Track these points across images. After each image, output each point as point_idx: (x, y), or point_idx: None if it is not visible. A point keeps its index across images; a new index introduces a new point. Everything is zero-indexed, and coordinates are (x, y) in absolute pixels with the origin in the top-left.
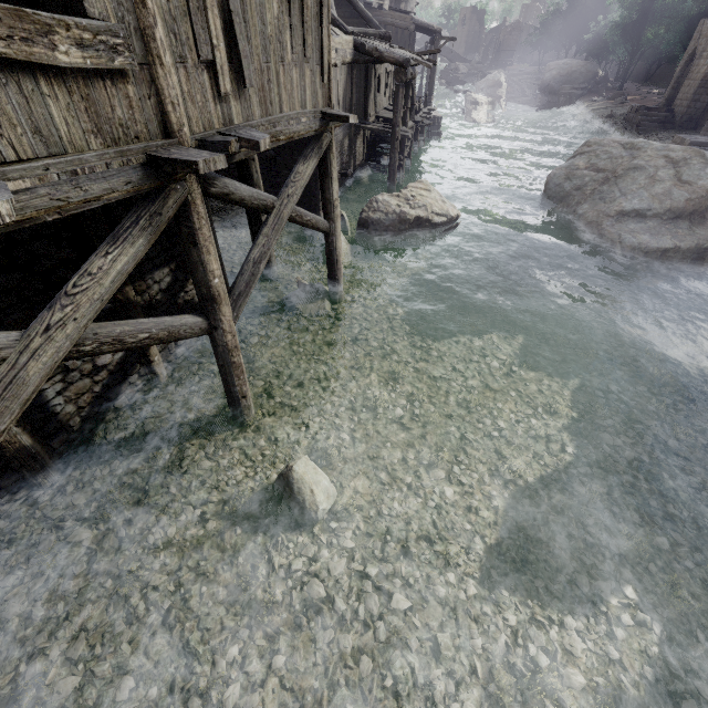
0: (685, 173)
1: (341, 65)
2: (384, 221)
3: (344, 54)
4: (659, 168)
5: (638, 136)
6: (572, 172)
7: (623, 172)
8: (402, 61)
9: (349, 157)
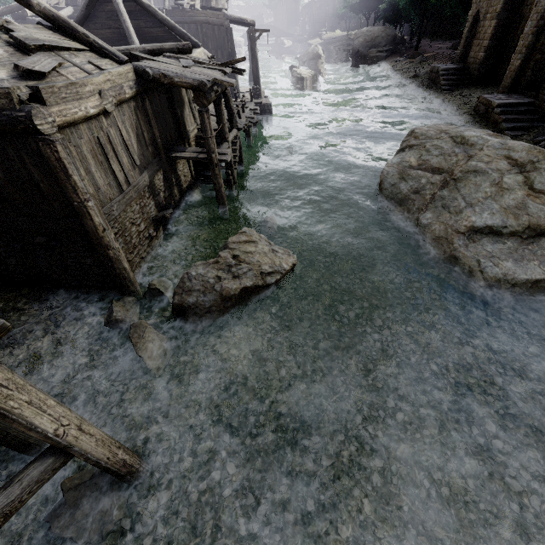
0: (536, 179)
1: (120, 104)
2: (203, 303)
3: (119, 92)
4: (504, 173)
5: (444, 95)
6: (405, 170)
7: (462, 174)
8: (197, 85)
9: (169, 189)
